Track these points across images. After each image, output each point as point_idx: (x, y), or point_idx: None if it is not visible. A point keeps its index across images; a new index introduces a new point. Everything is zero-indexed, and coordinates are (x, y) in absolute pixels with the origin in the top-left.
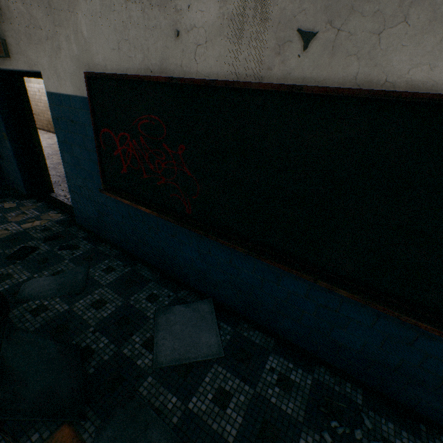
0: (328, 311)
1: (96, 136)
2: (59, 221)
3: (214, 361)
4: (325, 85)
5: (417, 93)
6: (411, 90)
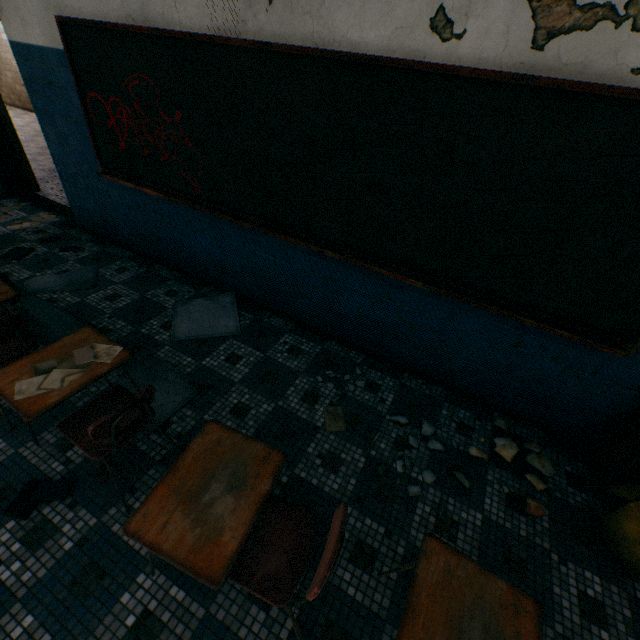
0: (330, 282)
1: (83, 103)
2: (55, 223)
3: (231, 338)
4: (292, 43)
5: (353, 54)
6: (352, 50)
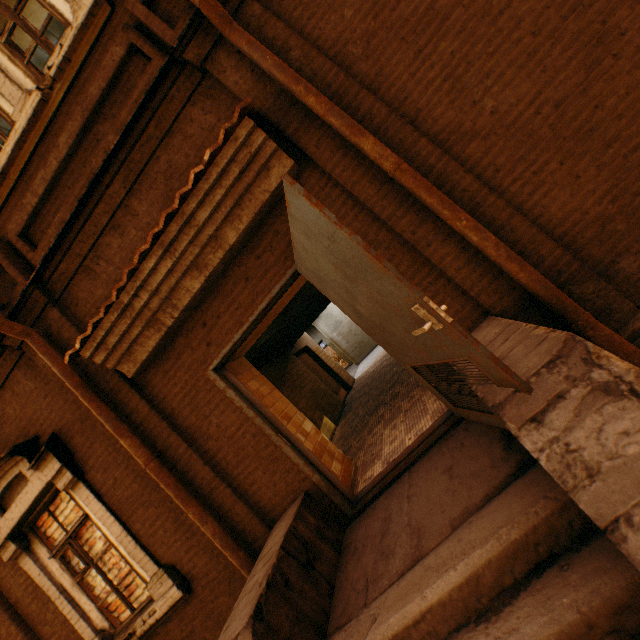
0: None
1: None
2: None
3: None
4: None
5: None
6: None
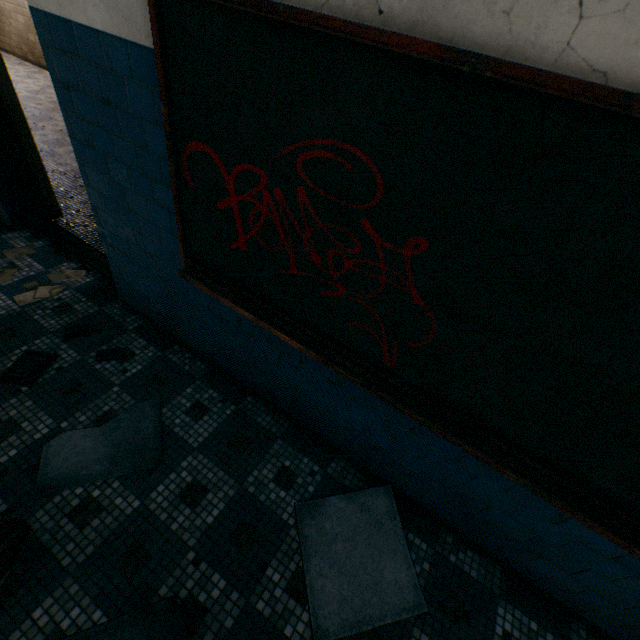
0: None
1: (173, 156)
2: (85, 288)
3: (413, 622)
4: None
5: None
6: None
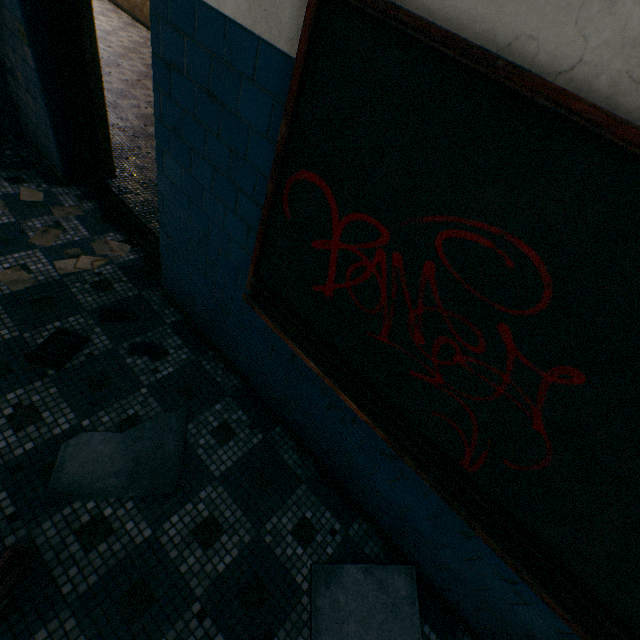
0: None
1: (276, 178)
2: (127, 265)
3: None
4: None
5: None
6: None
